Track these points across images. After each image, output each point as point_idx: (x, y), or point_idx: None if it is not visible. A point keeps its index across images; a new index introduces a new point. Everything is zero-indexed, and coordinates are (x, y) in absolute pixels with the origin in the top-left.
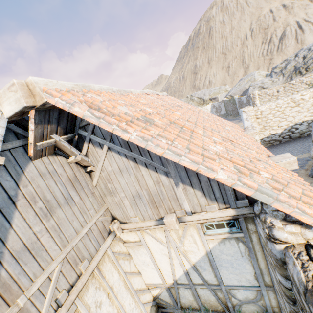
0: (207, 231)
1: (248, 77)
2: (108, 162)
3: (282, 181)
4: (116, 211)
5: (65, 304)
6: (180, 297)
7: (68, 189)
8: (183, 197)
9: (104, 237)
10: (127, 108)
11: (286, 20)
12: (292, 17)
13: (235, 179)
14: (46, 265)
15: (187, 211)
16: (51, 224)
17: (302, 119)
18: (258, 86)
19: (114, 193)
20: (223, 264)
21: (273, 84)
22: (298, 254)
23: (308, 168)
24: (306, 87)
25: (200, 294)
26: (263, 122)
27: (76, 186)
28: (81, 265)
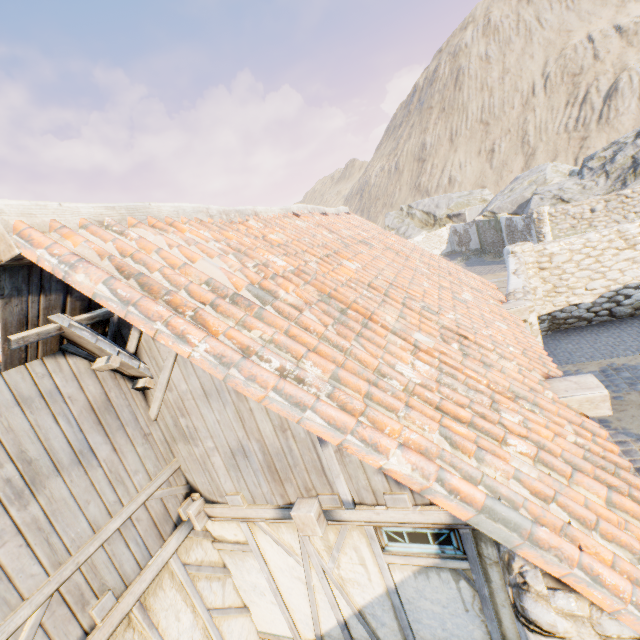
0: (390, 545)
1: (532, 174)
2: (181, 373)
3: (561, 465)
4: (196, 475)
5: None
6: None
7: (85, 429)
8: (335, 469)
9: (164, 536)
10: (224, 263)
11: (621, 58)
12: (635, 53)
13: (430, 477)
14: (3, 614)
15: (343, 499)
16: (30, 514)
17: None
18: (552, 195)
19: (192, 439)
20: (423, 619)
21: (584, 193)
22: None
23: None
24: None
25: None
26: (553, 278)
27: (105, 422)
28: (95, 606)
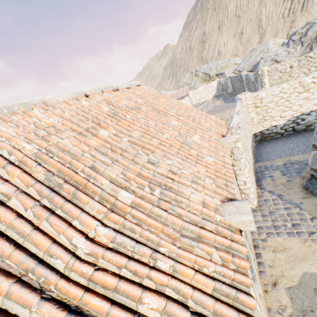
0: None
1: (262, 46)
2: None
3: (182, 315)
4: None
5: None
6: None
7: None
8: None
9: None
10: None
11: None
12: None
13: None
14: None
15: None
16: None
17: (311, 107)
18: (271, 59)
19: None
20: None
21: (289, 56)
22: None
23: (305, 175)
24: None
25: None
26: (263, 112)
27: None
28: None
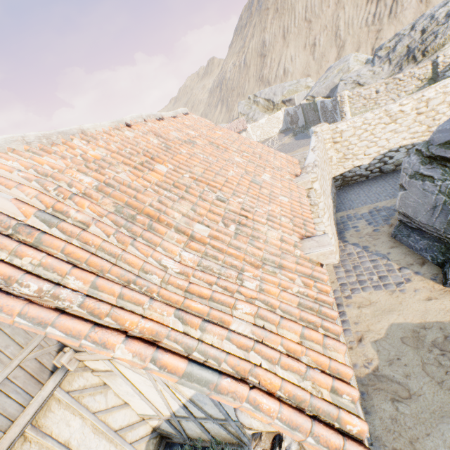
0: None
1: (340, 63)
2: None
3: (273, 317)
4: None
5: None
6: (185, 428)
7: None
8: None
9: (42, 381)
10: (21, 192)
11: None
12: None
13: (146, 360)
14: None
15: None
16: None
17: (400, 142)
18: (352, 81)
19: None
20: None
21: (374, 77)
22: None
23: (393, 223)
24: (418, 85)
25: (208, 427)
26: (343, 148)
27: None
28: None
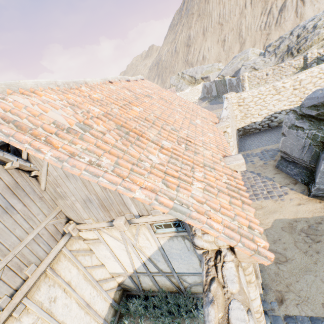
0: (157, 230)
1: (242, 54)
2: (53, 167)
3: (214, 190)
4: (70, 213)
5: (7, 308)
6: (141, 282)
7: (6, 197)
8: (129, 202)
9: (57, 240)
10: (64, 112)
11: None
12: None
13: (152, 199)
14: None
15: (135, 214)
16: None
17: (282, 107)
18: (250, 66)
19: (65, 197)
20: (173, 256)
21: (265, 65)
22: (208, 259)
23: (277, 159)
24: (294, 71)
25: (158, 280)
26: (245, 110)
27: (17, 193)
28: (27, 270)
